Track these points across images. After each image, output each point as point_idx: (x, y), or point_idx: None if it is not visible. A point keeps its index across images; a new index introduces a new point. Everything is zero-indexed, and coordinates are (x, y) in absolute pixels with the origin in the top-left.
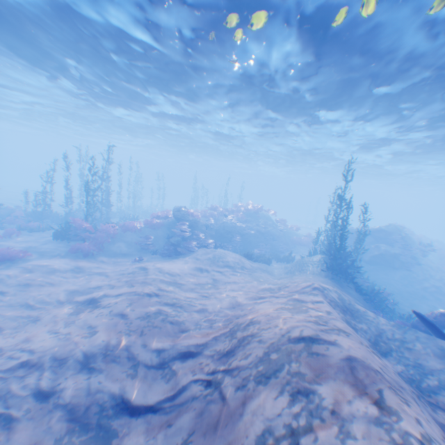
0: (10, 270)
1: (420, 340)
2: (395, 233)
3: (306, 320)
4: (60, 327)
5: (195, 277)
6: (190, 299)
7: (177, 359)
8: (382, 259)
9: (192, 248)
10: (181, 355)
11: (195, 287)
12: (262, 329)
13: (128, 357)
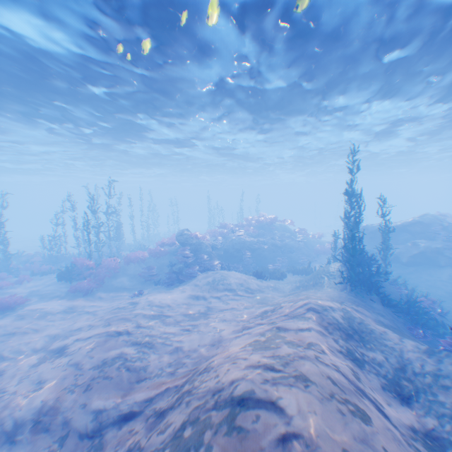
0: (2, 318)
1: None
2: (435, 224)
3: (258, 365)
4: (12, 385)
5: (187, 307)
6: (167, 336)
7: (113, 425)
8: (423, 258)
9: (194, 273)
10: (120, 419)
11: (182, 319)
12: (203, 381)
13: (59, 424)
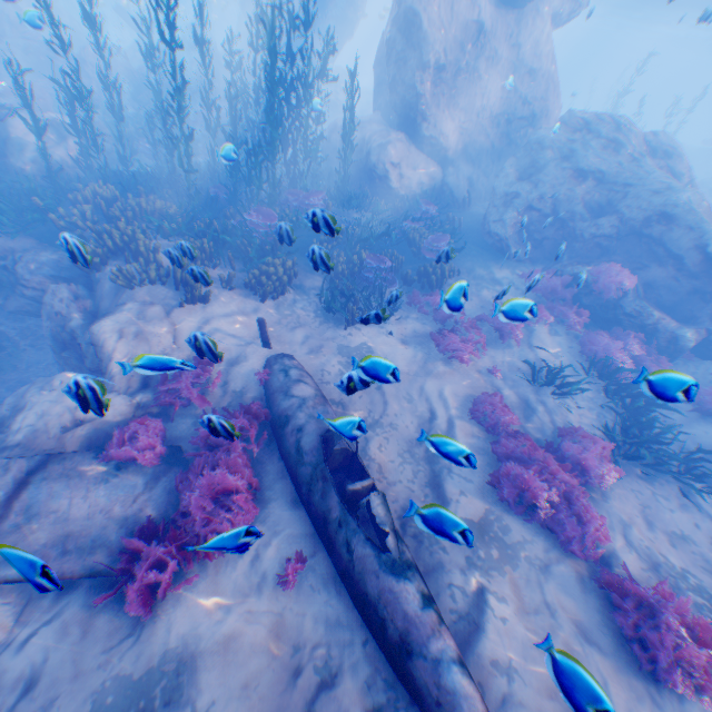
0: None
1: None
2: None
3: None
4: None
5: None
6: None
7: None
8: None
9: None
10: None
11: None
12: None
13: None
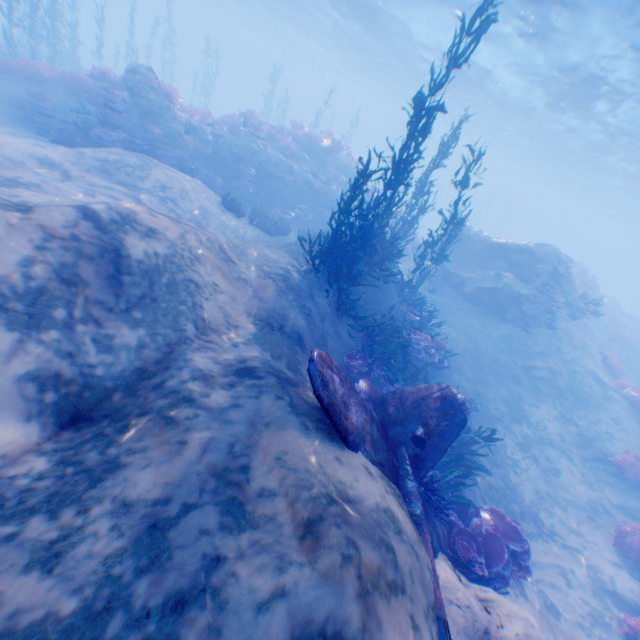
0: None
1: (227, 418)
2: (548, 264)
3: None
4: None
5: (6, 166)
6: None
7: None
8: (493, 300)
9: (108, 142)
10: None
11: None
12: None
13: None
